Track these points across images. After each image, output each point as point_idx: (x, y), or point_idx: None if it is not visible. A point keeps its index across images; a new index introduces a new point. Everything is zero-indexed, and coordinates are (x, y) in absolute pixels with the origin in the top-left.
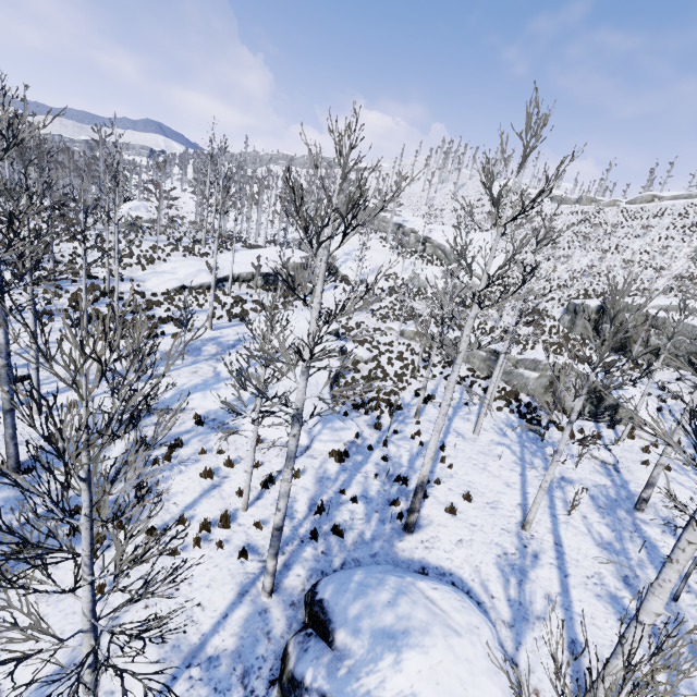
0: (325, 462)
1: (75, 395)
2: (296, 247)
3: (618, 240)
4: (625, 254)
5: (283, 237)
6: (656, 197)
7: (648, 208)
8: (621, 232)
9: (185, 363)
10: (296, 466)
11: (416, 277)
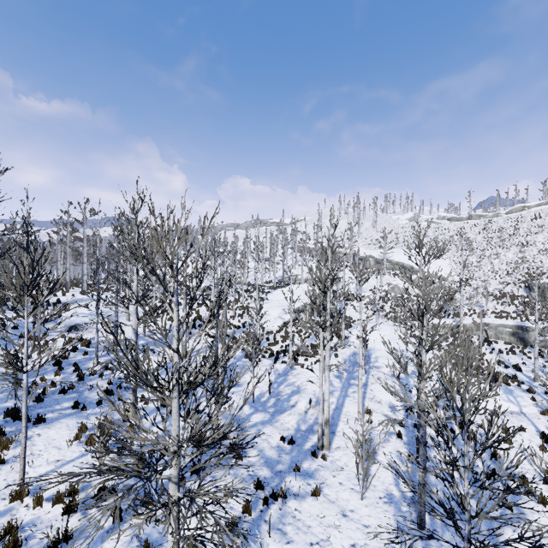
0: (547, 420)
1: (352, 406)
2: (288, 282)
3: (523, 237)
4: (536, 245)
5: (282, 277)
6: (525, 207)
7: (524, 214)
8: (520, 232)
9: (364, 373)
10: (539, 425)
11: (395, 287)
